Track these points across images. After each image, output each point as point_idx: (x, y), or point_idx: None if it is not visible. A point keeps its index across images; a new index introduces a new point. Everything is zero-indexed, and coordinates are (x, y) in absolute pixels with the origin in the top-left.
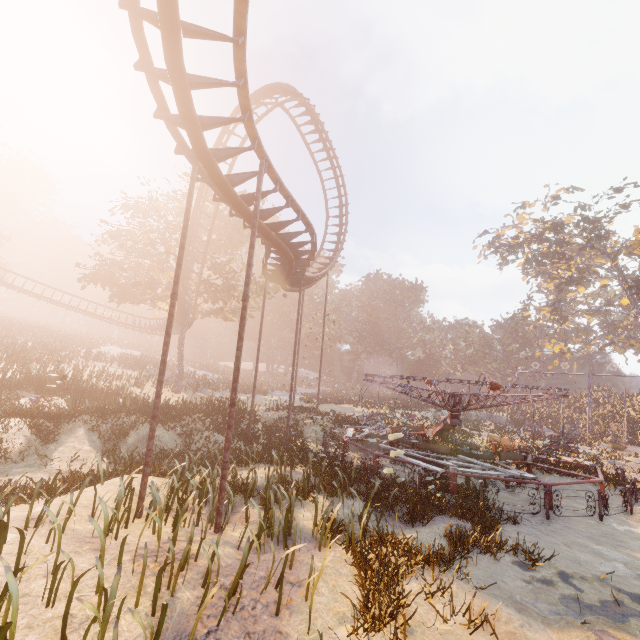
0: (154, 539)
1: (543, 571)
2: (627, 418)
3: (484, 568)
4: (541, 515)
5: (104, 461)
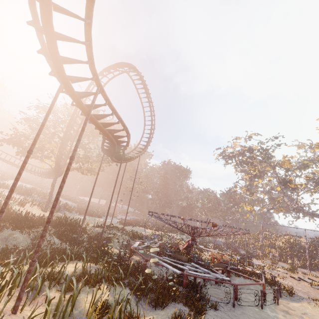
0: None
1: None
2: (279, 247)
3: None
4: (230, 304)
5: None
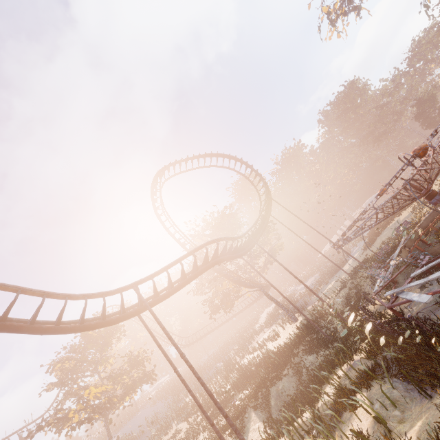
0: None
1: None
2: None
3: None
4: None
5: (268, 430)
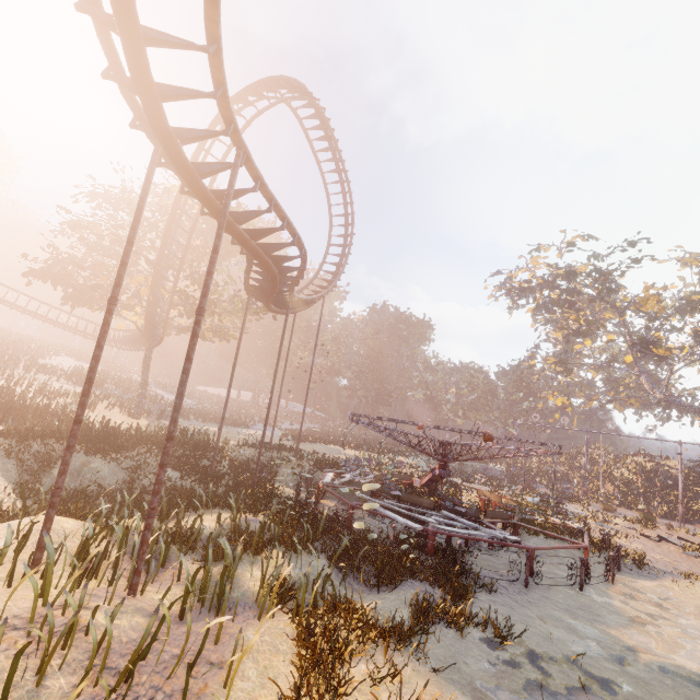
0: (38, 604)
1: (511, 650)
2: (620, 479)
3: (447, 646)
4: (520, 582)
5: (16, 496)
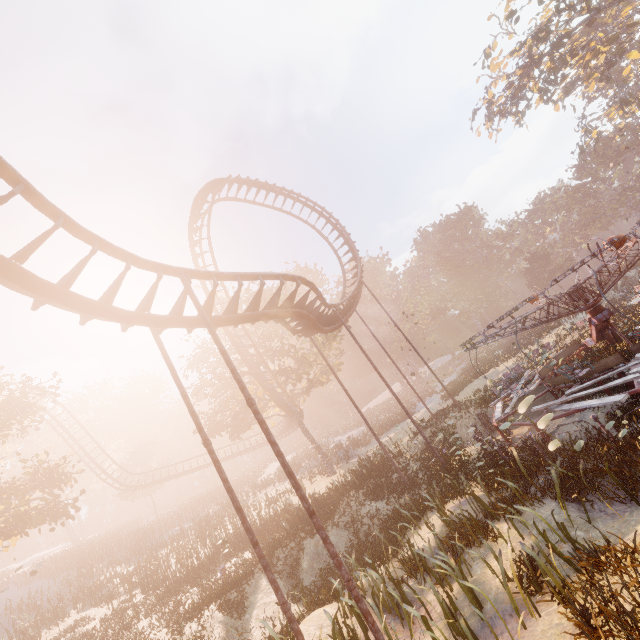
0: None
1: None
2: None
3: None
4: None
5: (293, 603)
